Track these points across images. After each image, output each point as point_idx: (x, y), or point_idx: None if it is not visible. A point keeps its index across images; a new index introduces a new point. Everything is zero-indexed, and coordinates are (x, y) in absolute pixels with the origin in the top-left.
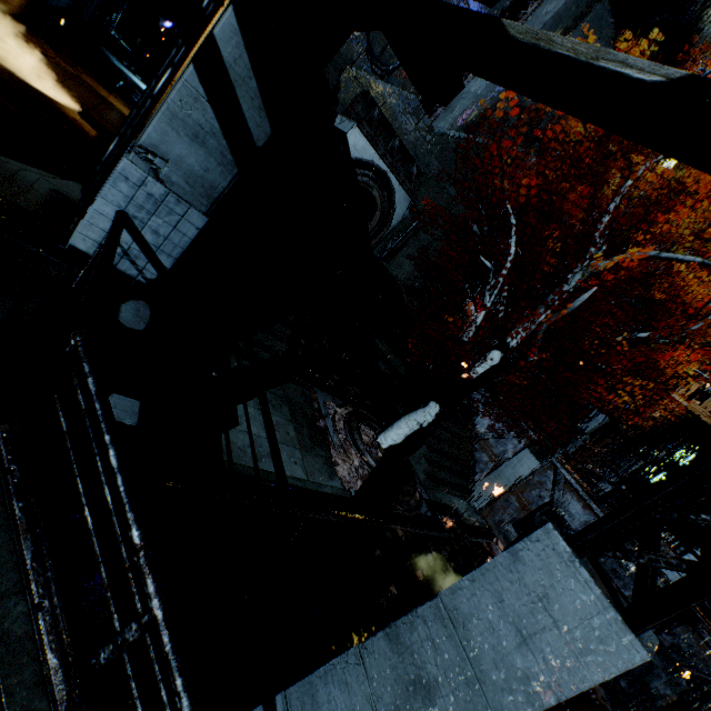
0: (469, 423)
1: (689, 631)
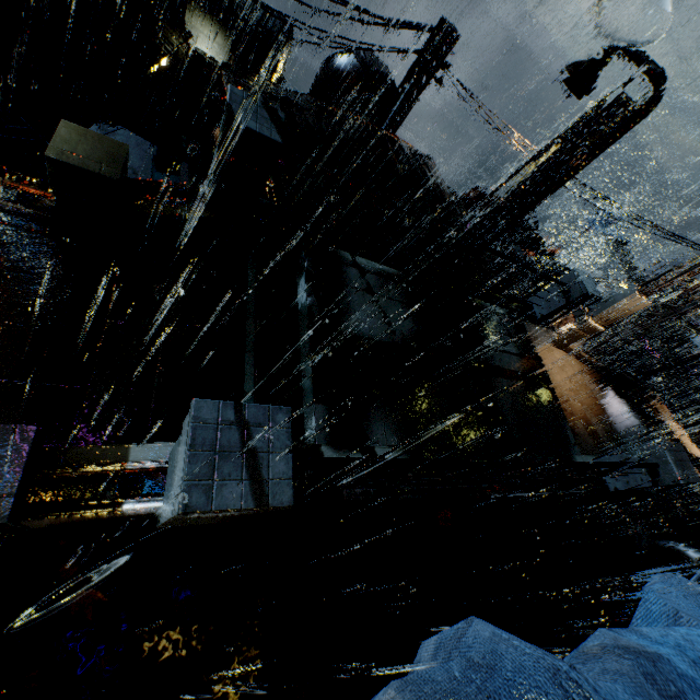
0: None
1: None
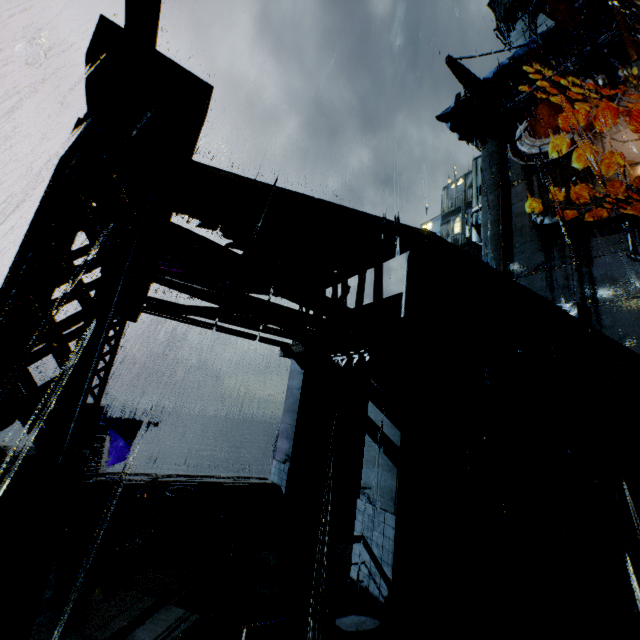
0: None
1: None
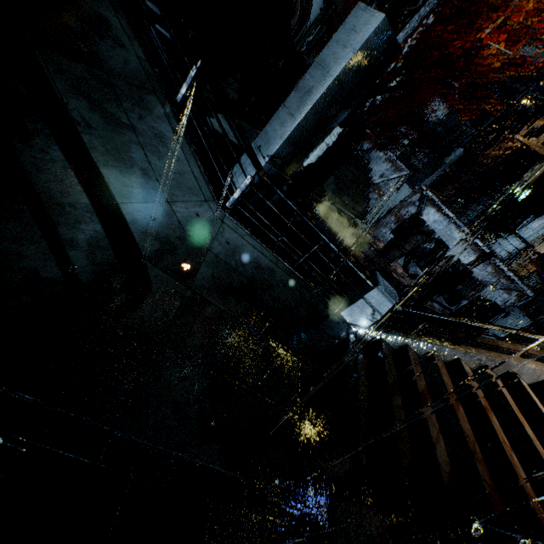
0: (366, 173)
1: (490, 263)
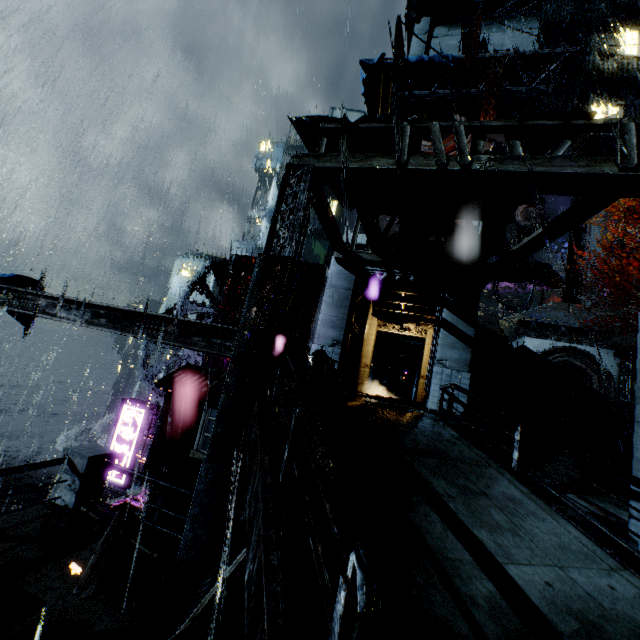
0: None
1: None
